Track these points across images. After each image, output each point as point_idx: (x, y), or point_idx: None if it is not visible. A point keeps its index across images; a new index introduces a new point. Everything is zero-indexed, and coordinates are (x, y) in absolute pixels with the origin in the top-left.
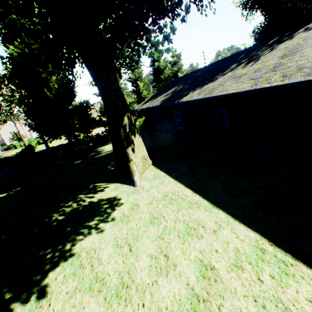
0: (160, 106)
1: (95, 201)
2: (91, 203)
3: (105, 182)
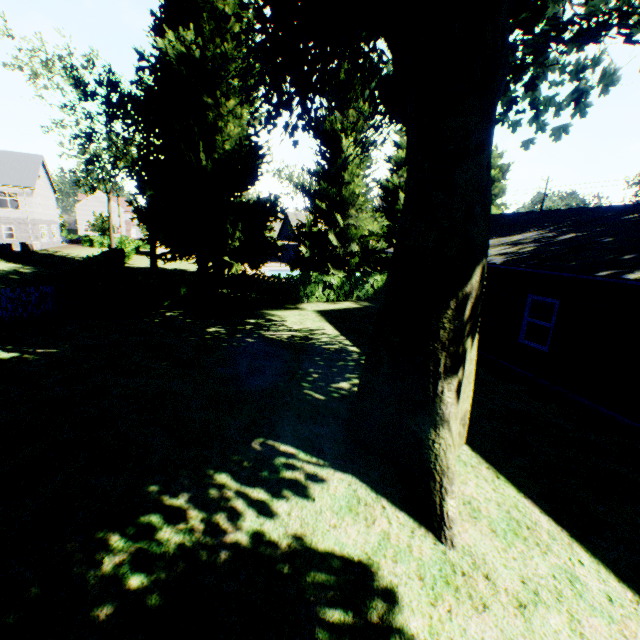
0: (503, 265)
1: (278, 542)
2: (263, 546)
3: (304, 446)
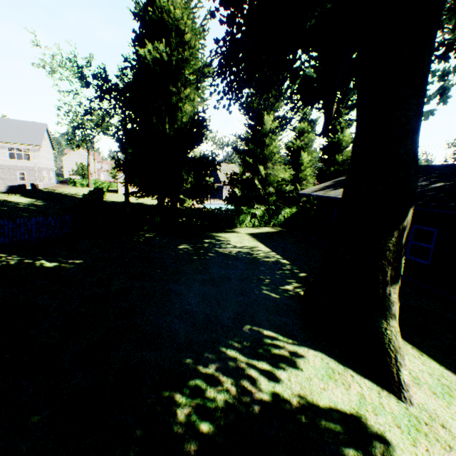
0: None
1: (290, 400)
2: (281, 402)
3: (279, 331)
